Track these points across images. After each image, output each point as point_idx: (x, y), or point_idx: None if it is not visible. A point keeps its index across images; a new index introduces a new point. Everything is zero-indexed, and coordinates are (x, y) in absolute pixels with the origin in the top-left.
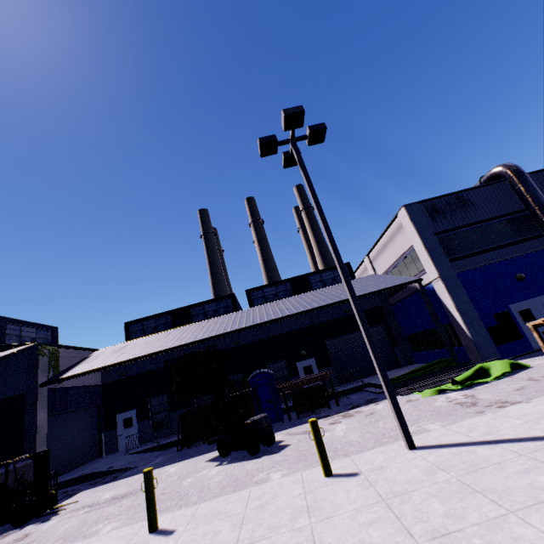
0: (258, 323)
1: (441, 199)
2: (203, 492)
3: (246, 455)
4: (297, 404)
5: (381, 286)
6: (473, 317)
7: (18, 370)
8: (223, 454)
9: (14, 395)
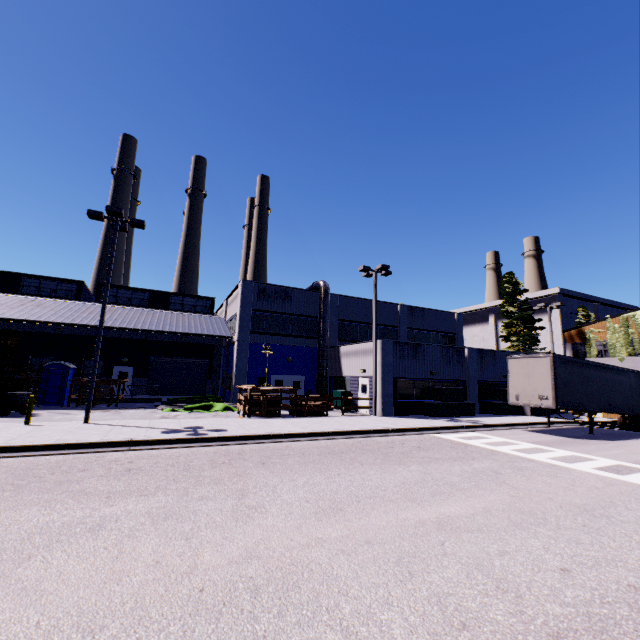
0: (75, 323)
1: (273, 286)
2: None
3: None
4: (83, 396)
5: (202, 331)
6: (243, 374)
7: None
8: None
9: None
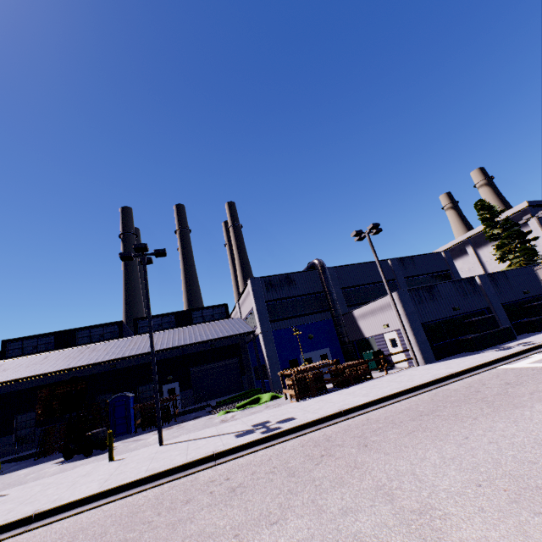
0: (125, 356)
1: (276, 276)
2: (38, 479)
3: (83, 457)
4: (145, 420)
5: (228, 333)
6: (275, 362)
7: None
8: (67, 457)
9: None
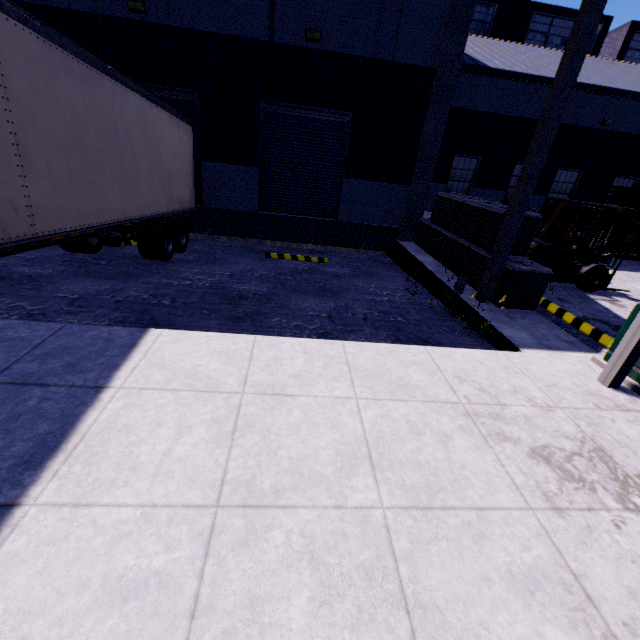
0: None
1: None
2: None
3: None
4: None
5: None
6: None
7: (427, 6)
8: None
9: (410, 64)
